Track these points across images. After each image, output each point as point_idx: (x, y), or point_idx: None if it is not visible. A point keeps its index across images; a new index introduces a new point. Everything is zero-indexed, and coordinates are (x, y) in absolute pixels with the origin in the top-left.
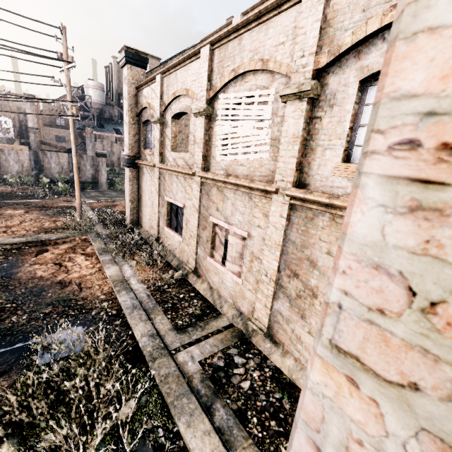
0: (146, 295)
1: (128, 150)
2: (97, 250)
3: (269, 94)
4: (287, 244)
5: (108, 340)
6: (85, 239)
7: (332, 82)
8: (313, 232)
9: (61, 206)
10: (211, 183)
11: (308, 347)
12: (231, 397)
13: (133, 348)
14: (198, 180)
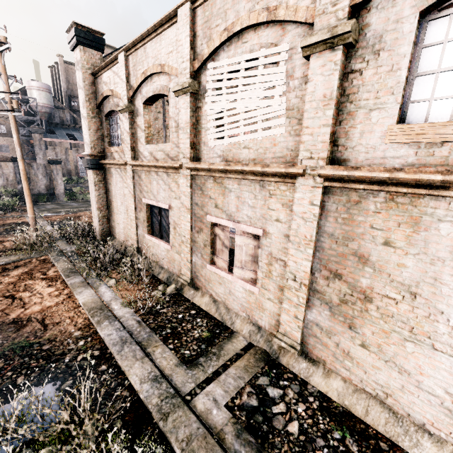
0: (136, 322)
1: (89, 149)
2: (62, 272)
3: (280, 52)
4: (322, 238)
5: (93, 397)
6: (44, 260)
7: (376, 20)
8: (361, 218)
9: (9, 223)
10: (205, 175)
11: (362, 364)
12: (281, 452)
13: (132, 403)
14: (187, 173)
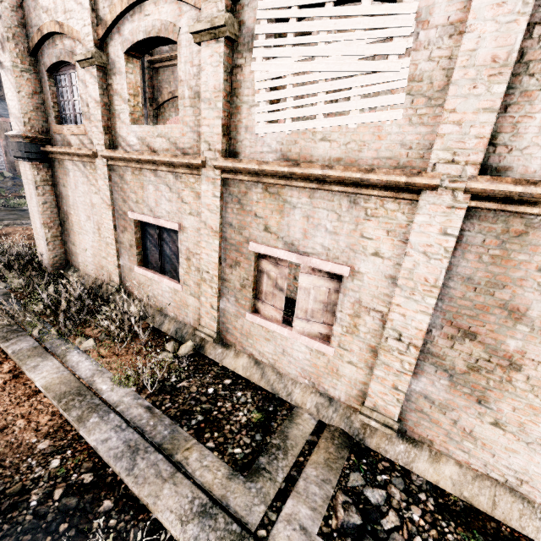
0: (144, 410)
1: (21, 126)
2: None
3: None
4: (451, 283)
5: None
6: None
7: None
8: (524, 257)
9: None
10: (248, 181)
11: (489, 446)
12: None
13: None
14: (215, 175)
